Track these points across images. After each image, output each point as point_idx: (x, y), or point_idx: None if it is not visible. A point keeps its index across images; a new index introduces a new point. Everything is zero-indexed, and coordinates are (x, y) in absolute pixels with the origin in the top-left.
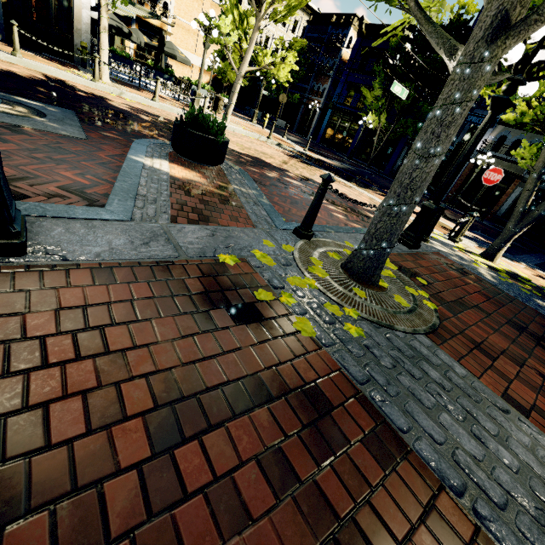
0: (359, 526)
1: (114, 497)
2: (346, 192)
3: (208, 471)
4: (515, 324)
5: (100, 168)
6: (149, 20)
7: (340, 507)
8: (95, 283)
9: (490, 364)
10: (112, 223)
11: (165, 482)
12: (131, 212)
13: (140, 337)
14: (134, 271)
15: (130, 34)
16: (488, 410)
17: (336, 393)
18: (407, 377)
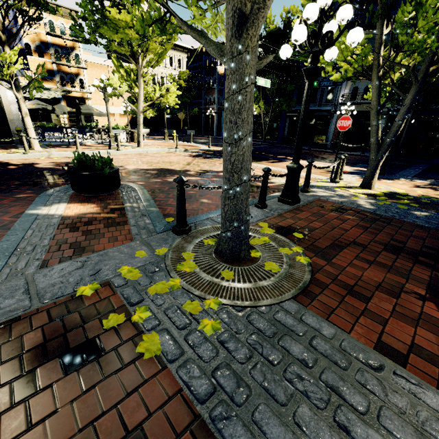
0: None
1: None
2: None
3: None
4: (393, 246)
5: None
6: (72, 94)
7: None
8: None
9: (365, 306)
10: None
11: None
12: None
13: None
14: None
15: (54, 110)
16: (358, 375)
17: (168, 430)
18: (263, 367)
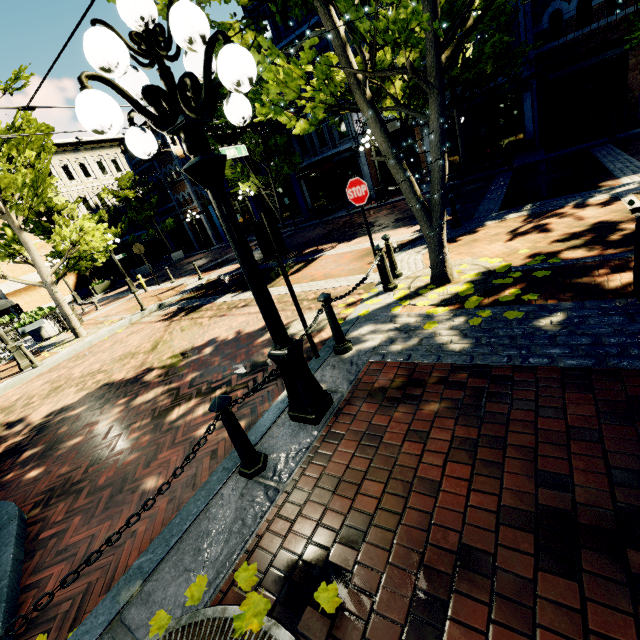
0: None
1: None
2: (242, 323)
3: None
4: (551, 506)
5: None
6: None
7: None
8: None
9: None
10: None
11: None
12: None
13: None
14: None
15: None
16: None
17: None
18: None
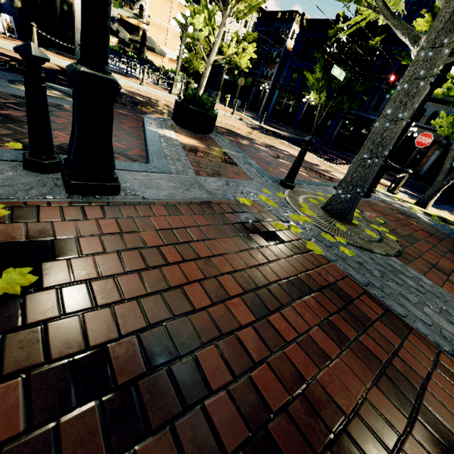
0: (394, 369)
1: (243, 342)
2: None
3: (291, 331)
4: None
5: (127, 136)
6: (128, 19)
7: (379, 357)
8: (168, 215)
9: (446, 278)
10: (160, 175)
11: (268, 336)
12: (168, 167)
13: (213, 250)
14: (188, 207)
15: (118, 31)
16: None
17: (350, 291)
18: (393, 283)
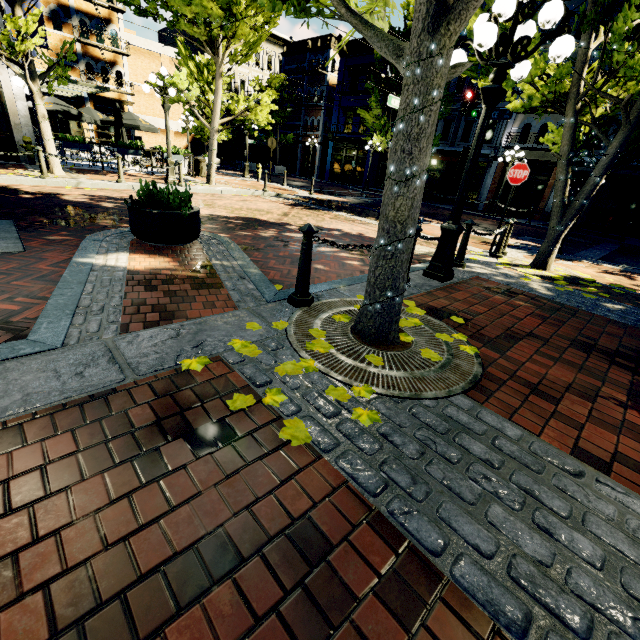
0: None
1: None
2: (362, 230)
3: None
4: (582, 343)
5: (37, 283)
6: (104, 94)
7: None
8: None
9: (554, 408)
10: (34, 357)
11: None
12: (64, 334)
13: (48, 521)
14: (56, 418)
15: (80, 115)
16: (554, 479)
17: (340, 521)
18: (440, 465)
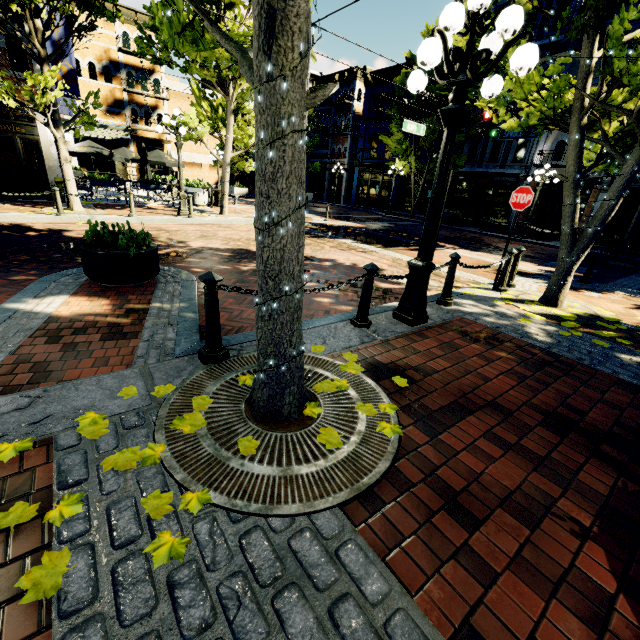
0: None
1: None
2: (358, 260)
3: None
4: (563, 416)
5: None
6: (146, 135)
7: None
8: None
9: (469, 537)
10: None
11: None
12: None
13: None
14: None
15: (111, 155)
16: None
17: None
18: None
